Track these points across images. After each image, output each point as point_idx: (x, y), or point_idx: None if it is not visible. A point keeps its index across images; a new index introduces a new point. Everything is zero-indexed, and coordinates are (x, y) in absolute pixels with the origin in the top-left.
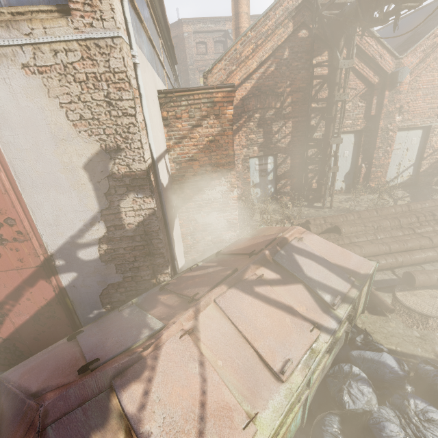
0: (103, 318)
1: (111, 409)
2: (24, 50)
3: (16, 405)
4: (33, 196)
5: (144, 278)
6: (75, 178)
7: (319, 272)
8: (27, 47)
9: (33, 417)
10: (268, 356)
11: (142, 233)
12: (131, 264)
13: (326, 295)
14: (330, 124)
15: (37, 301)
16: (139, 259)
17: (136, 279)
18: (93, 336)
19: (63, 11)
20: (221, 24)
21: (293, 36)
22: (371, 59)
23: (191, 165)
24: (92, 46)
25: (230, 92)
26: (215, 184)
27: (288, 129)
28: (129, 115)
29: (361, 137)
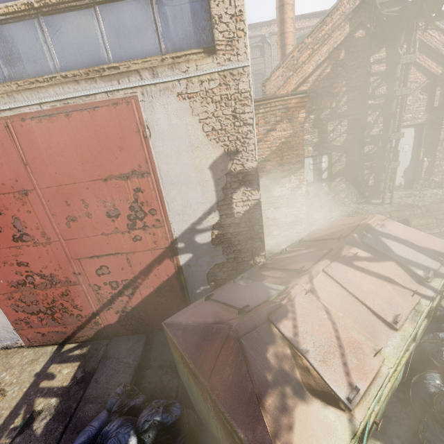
0: (224, 287)
1: (275, 334)
2: (180, 83)
3: (202, 331)
4: (170, 192)
5: (243, 259)
6: (202, 177)
7: (408, 252)
8: (183, 81)
9: (228, 333)
10: (380, 311)
11: (246, 220)
12: (234, 247)
13: (419, 270)
14: (390, 119)
15: (161, 277)
16: (241, 243)
17: (237, 260)
18: (227, 296)
19: (208, 51)
20: (258, 29)
21: (350, 37)
22: (434, 50)
23: (264, 165)
24: (227, 75)
25: (303, 98)
26: (285, 182)
27: (343, 128)
28: (248, 124)
29: (422, 130)
